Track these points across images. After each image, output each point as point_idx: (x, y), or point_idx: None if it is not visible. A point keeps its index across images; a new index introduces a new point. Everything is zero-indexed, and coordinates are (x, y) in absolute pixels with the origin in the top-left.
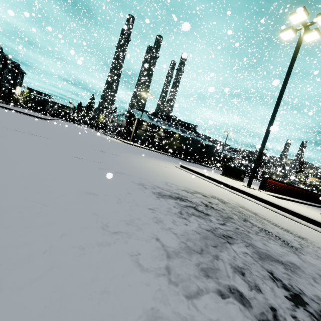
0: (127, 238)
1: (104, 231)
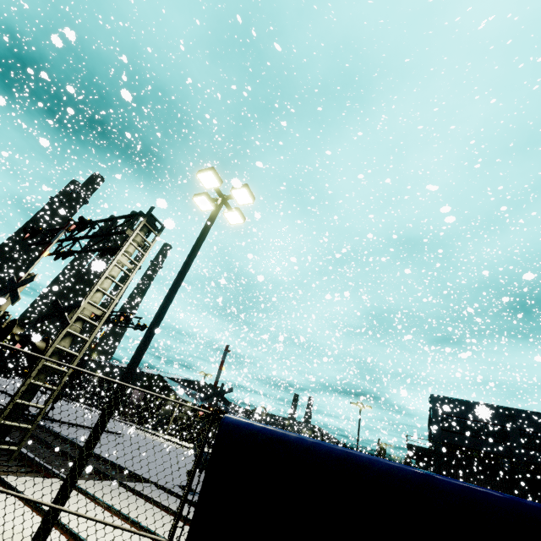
0: None
1: None
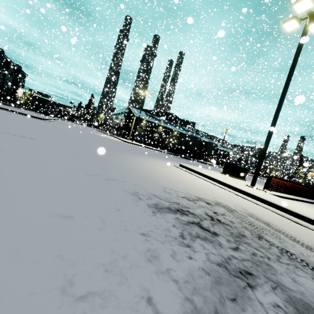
0: (99, 310)
1: (64, 297)
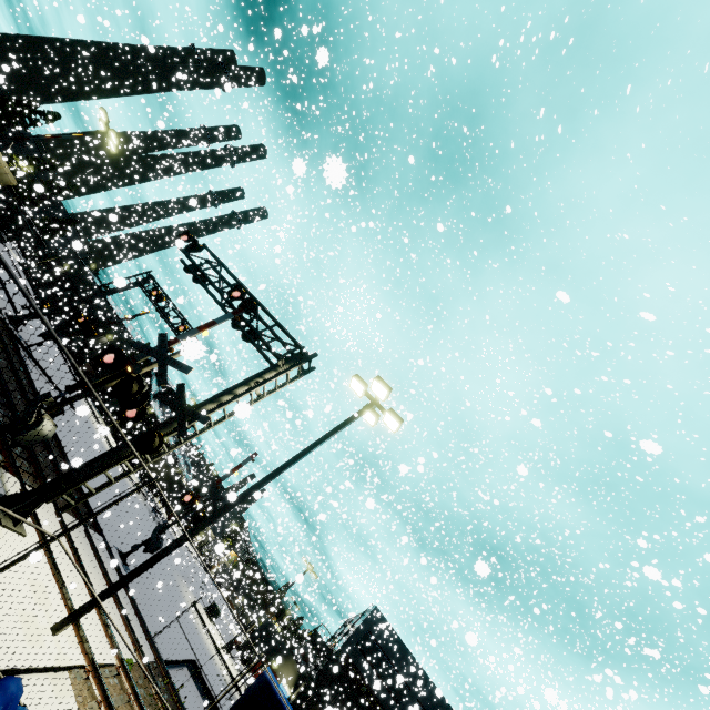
0: None
1: None
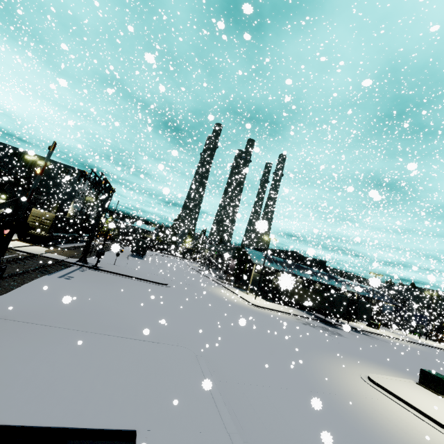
0: None
1: None
